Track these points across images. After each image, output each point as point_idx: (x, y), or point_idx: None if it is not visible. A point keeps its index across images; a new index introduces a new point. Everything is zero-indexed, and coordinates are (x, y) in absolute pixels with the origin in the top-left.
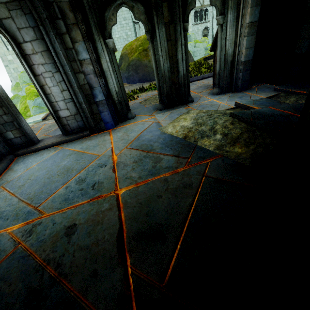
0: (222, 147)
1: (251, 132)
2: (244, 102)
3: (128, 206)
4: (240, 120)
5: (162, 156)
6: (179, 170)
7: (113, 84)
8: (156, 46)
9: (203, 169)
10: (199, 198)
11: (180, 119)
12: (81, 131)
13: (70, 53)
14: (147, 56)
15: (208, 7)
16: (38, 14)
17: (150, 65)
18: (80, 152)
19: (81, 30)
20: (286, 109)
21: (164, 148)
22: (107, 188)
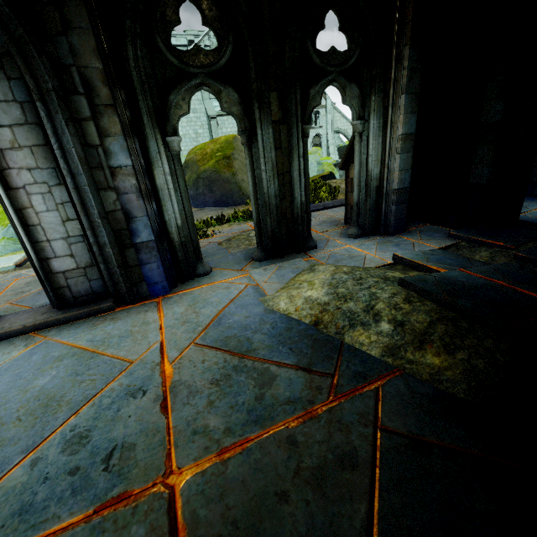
0: (397, 351)
1: (449, 322)
2: (411, 257)
3: (200, 534)
4: (423, 296)
5: (273, 368)
6: (318, 409)
7: (172, 211)
8: (256, 155)
9: (372, 408)
10: (383, 504)
11: (302, 284)
12: (96, 300)
13: (94, 154)
14: (229, 166)
15: (319, 108)
16: (36, 82)
17: (235, 181)
18: (86, 351)
19: (121, 117)
20: (491, 275)
21: (277, 349)
22: (144, 465)
